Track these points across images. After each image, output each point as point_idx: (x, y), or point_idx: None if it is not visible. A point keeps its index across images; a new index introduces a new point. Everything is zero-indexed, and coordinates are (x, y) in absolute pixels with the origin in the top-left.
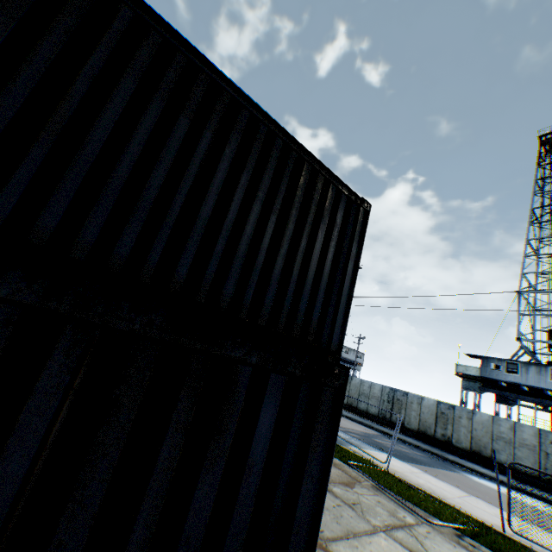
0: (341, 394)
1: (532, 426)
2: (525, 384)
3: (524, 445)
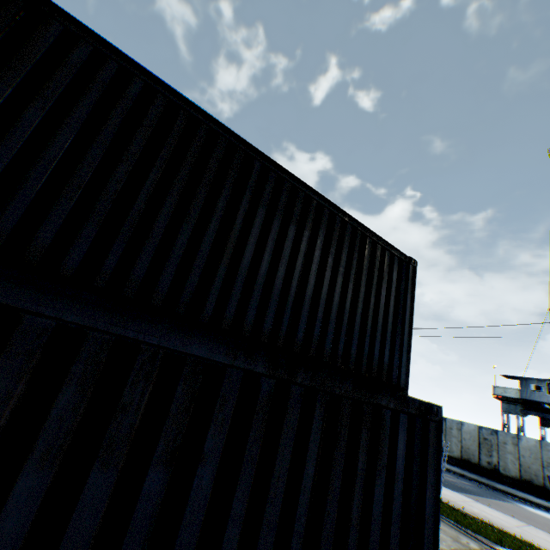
0: (440, 426)
1: None
2: None
3: None
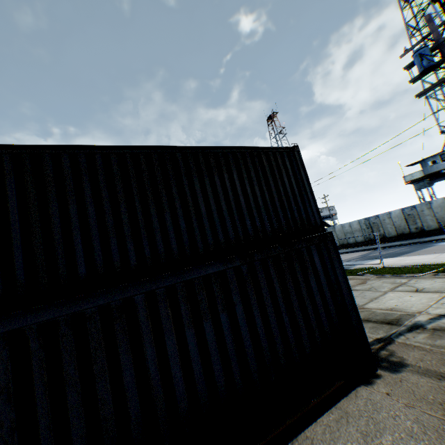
0: (333, 241)
1: None
2: None
3: None
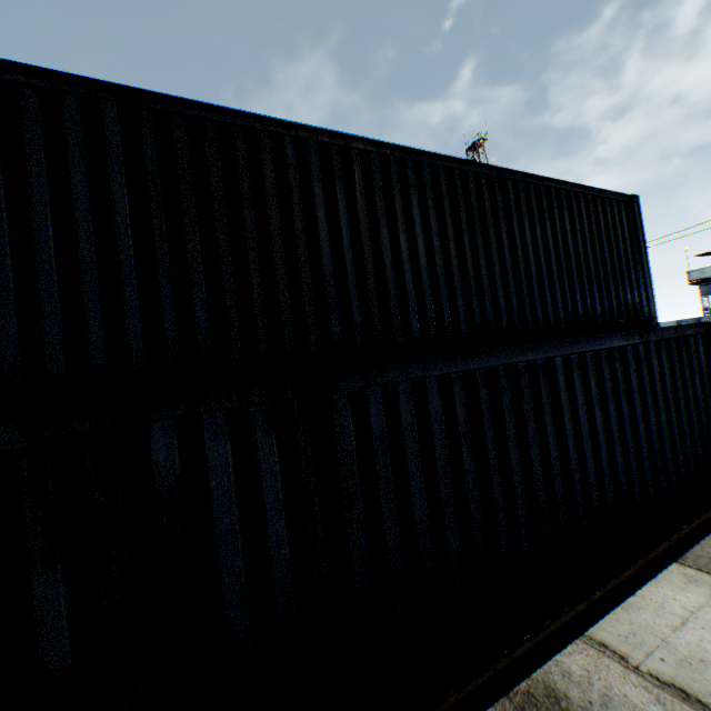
0: None
1: None
2: None
3: None
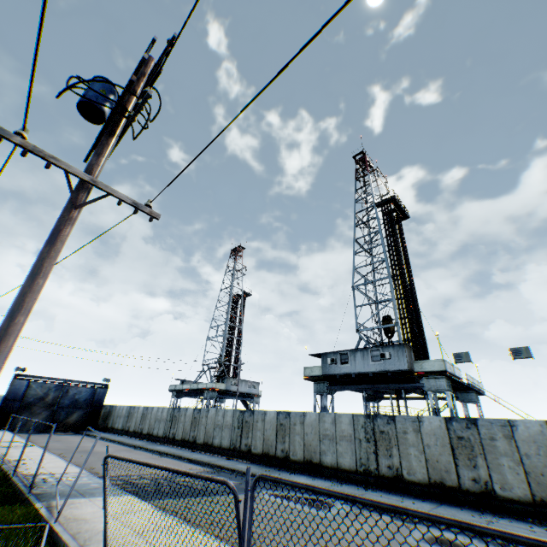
0: None
1: (348, 413)
2: (355, 371)
3: (344, 437)
